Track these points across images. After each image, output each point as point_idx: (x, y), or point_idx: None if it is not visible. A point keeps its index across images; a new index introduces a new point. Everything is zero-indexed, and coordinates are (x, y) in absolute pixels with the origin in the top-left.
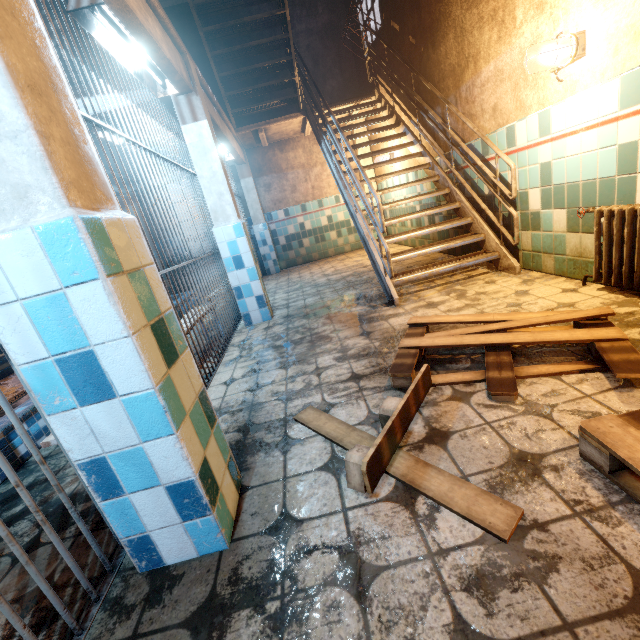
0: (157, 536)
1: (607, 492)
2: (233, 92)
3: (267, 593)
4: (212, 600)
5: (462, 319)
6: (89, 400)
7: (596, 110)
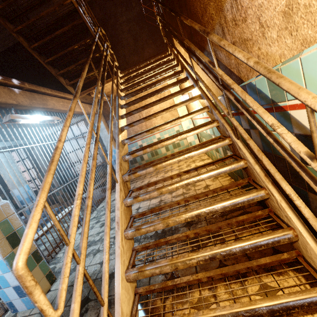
0: None
1: None
2: (61, 71)
3: None
4: None
5: None
6: None
7: None
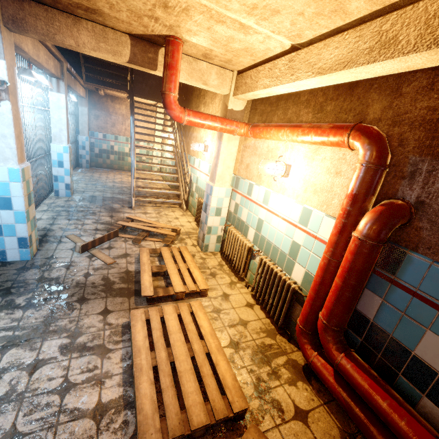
0: (8, 251)
1: (137, 261)
2: (89, 65)
3: (42, 267)
4: (24, 267)
5: (144, 220)
6: (4, 209)
7: (206, 169)
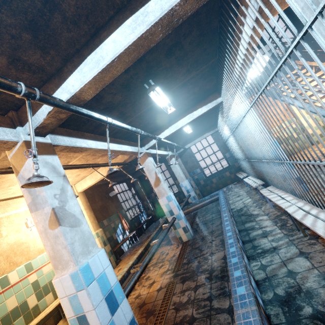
0: None
1: None
2: None
3: None
4: None
5: None
6: None
7: None
